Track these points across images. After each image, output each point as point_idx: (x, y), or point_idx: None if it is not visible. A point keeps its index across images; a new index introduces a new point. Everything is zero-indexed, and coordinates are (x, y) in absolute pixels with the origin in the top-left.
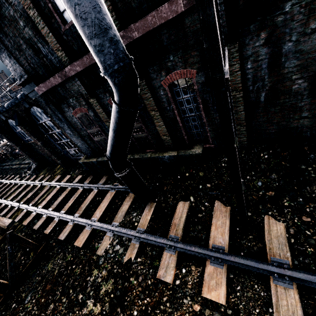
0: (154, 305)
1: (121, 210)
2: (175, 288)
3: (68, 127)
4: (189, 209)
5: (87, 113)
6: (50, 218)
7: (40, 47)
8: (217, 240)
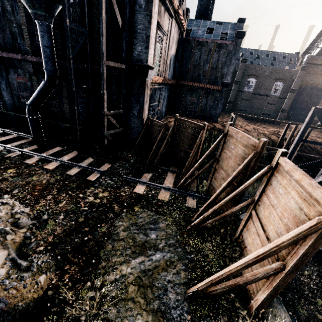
0: (15, 167)
1: (18, 142)
2: (31, 165)
3: (5, 84)
4: (61, 150)
5: (26, 82)
6: None
7: (18, 39)
8: (64, 158)
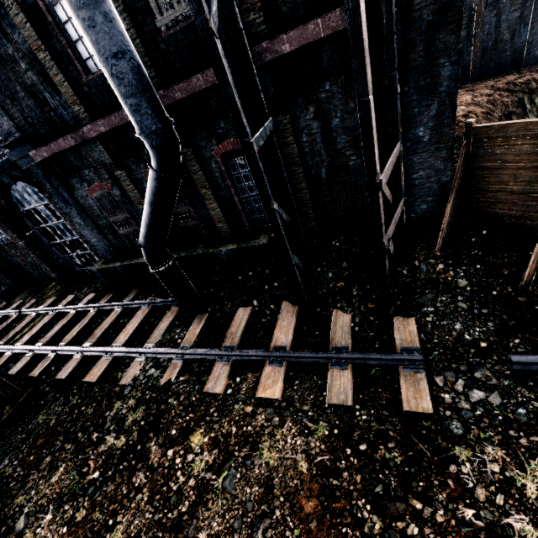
0: (198, 419)
1: (159, 328)
2: (226, 397)
3: (78, 213)
4: (252, 315)
5: (110, 191)
6: (38, 357)
7: (48, 97)
8: (280, 341)
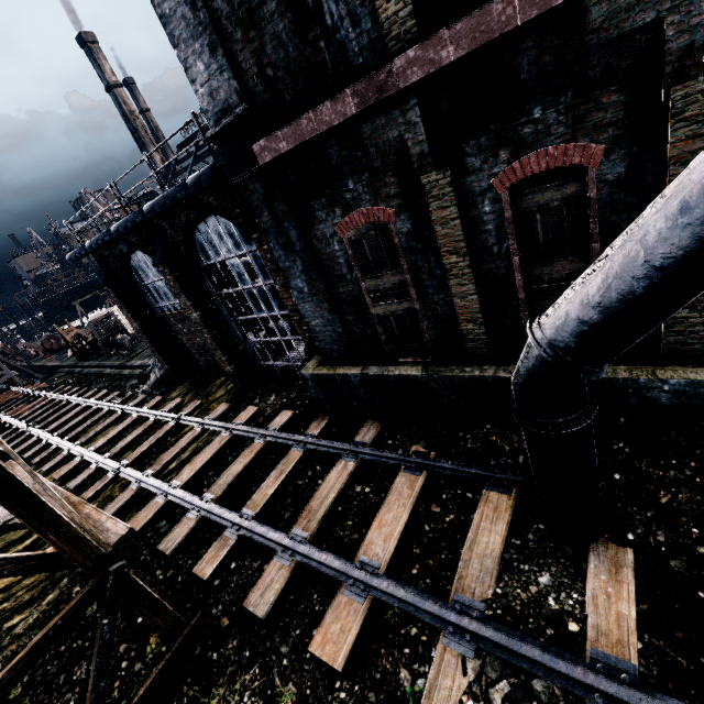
0: None
1: (475, 548)
2: None
3: (303, 270)
4: None
5: (388, 224)
6: (205, 524)
7: None
8: None
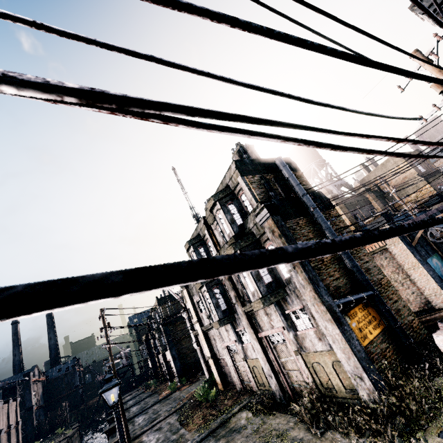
0: None
1: None
2: None
3: None
4: None
5: None
6: None
7: None
8: None
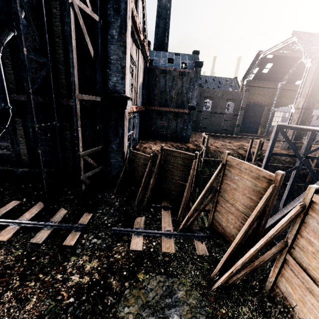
0: None
1: None
2: None
3: None
4: (18, 205)
5: None
6: None
7: None
8: (25, 217)
